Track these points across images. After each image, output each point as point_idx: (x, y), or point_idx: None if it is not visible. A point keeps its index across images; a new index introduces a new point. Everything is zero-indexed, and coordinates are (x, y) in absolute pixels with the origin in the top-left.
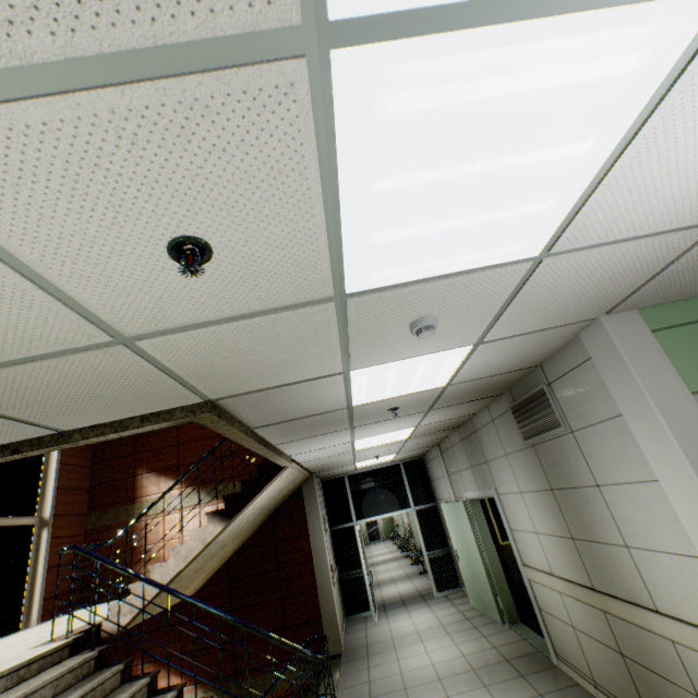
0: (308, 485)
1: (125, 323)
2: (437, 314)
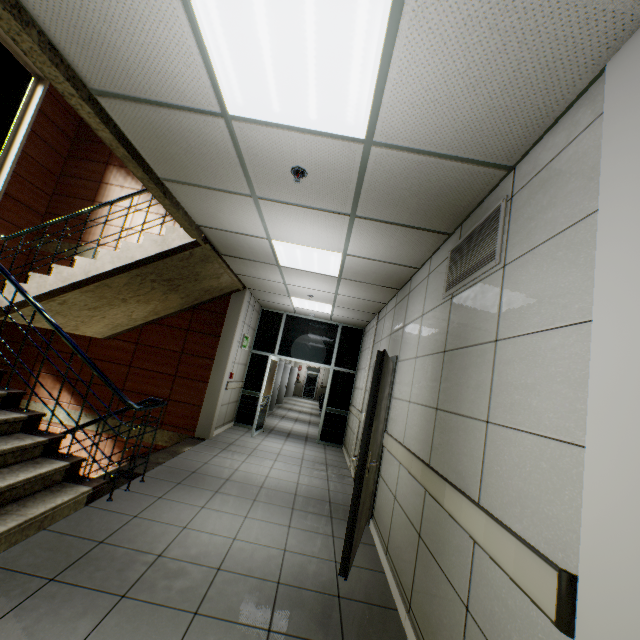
0: None
1: None
2: None
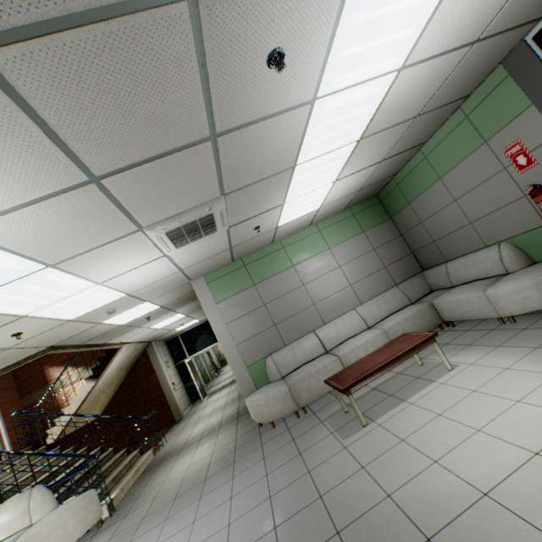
0: (150, 348)
1: (7, 346)
2: (114, 308)
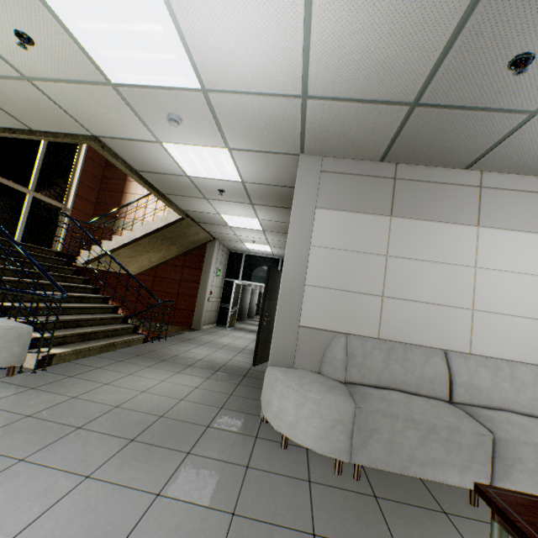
0: None
1: None
2: None
